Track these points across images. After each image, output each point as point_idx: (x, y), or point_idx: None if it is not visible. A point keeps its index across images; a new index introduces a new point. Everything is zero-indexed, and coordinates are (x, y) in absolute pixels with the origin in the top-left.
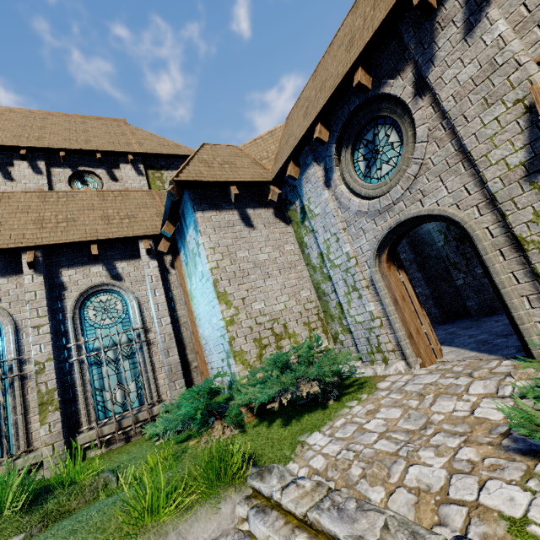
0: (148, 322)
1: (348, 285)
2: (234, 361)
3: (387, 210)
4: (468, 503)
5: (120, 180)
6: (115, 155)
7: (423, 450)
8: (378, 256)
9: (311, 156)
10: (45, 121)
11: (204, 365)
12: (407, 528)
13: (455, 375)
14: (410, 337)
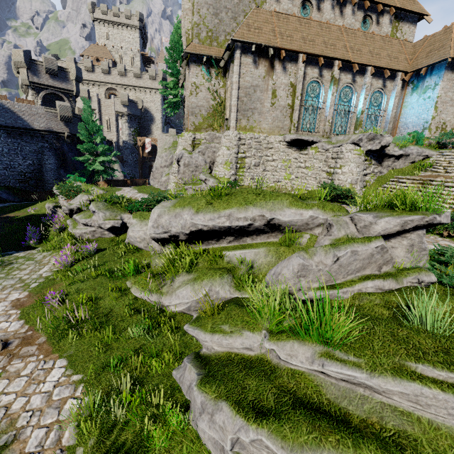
0: (385, 110)
1: None
2: (428, 131)
3: None
4: None
5: (379, 25)
6: (385, 6)
7: None
8: None
9: None
10: None
11: (395, 133)
12: None
13: None
14: None
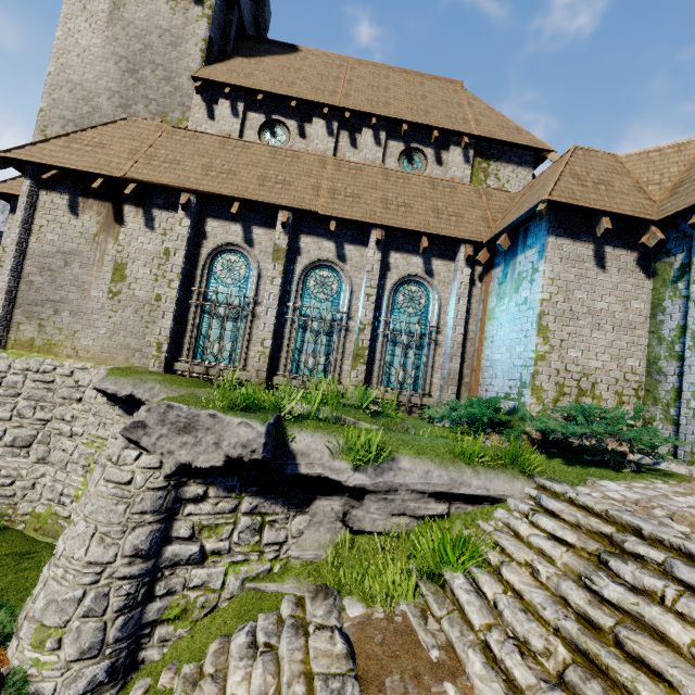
0: (441, 325)
1: None
2: (531, 393)
3: None
4: None
5: (444, 165)
6: (449, 134)
7: None
8: None
9: None
10: (388, 81)
11: (476, 385)
12: None
13: None
14: None
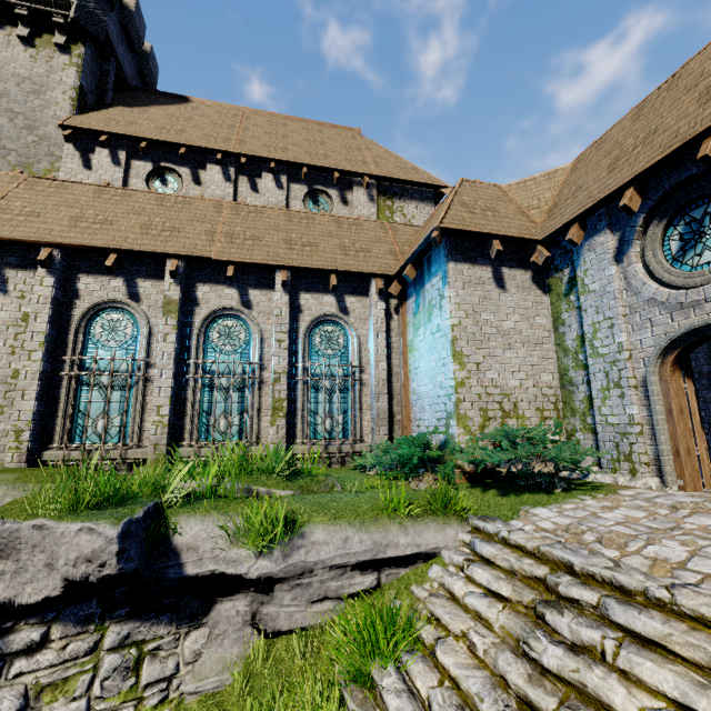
0: (364, 363)
1: (609, 380)
2: (457, 423)
3: (694, 306)
4: (705, 571)
5: (350, 205)
6: (350, 176)
7: (667, 540)
8: (662, 356)
9: (606, 221)
10: (286, 128)
11: (408, 421)
12: (640, 571)
13: None
14: (676, 454)
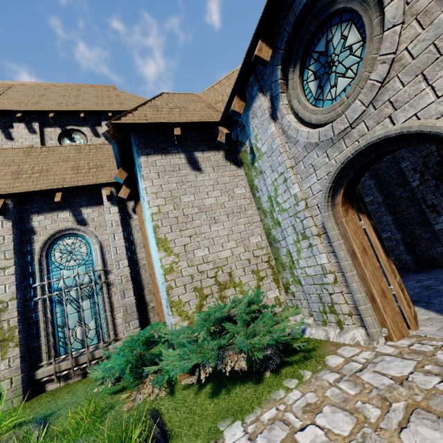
0: (109, 264)
1: (296, 232)
2: (171, 312)
3: (343, 137)
4: None
5: (102, 136)
6: (97, 114)
7: None
8: (331, 198)
9: (256, 86)
10: (47, 91)
11: (160, 307)
12: None
13: (441, 372)
14: (372, 300)
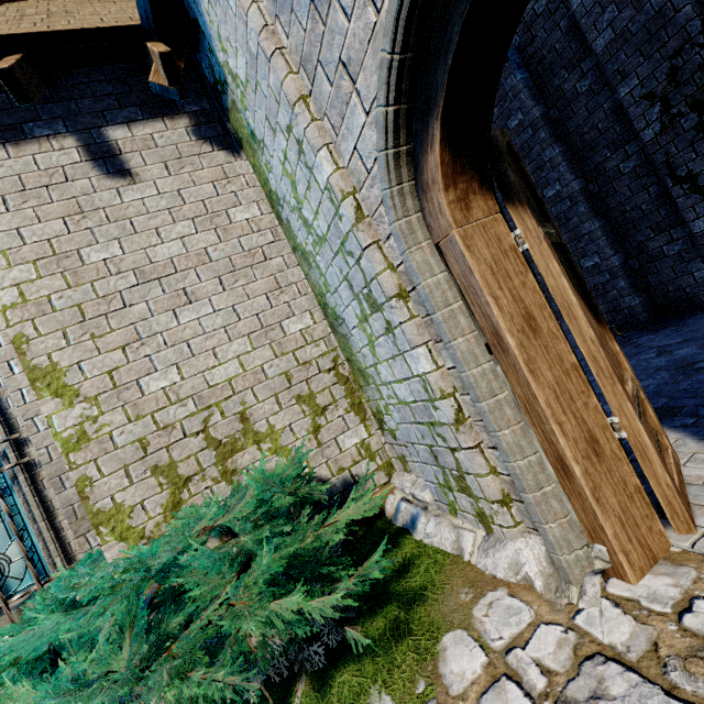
0: (23, 425)
1: (356, 295)
2: (98, 538)
3: None
4: None
5: None
6: None
7: None
8: (409, 165)
9: None
10: None
11: None
12: None
13: None
14: (561, 468)
